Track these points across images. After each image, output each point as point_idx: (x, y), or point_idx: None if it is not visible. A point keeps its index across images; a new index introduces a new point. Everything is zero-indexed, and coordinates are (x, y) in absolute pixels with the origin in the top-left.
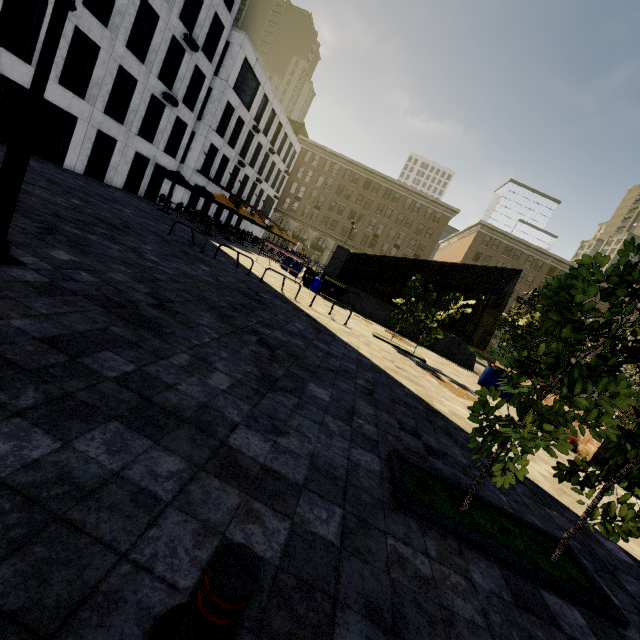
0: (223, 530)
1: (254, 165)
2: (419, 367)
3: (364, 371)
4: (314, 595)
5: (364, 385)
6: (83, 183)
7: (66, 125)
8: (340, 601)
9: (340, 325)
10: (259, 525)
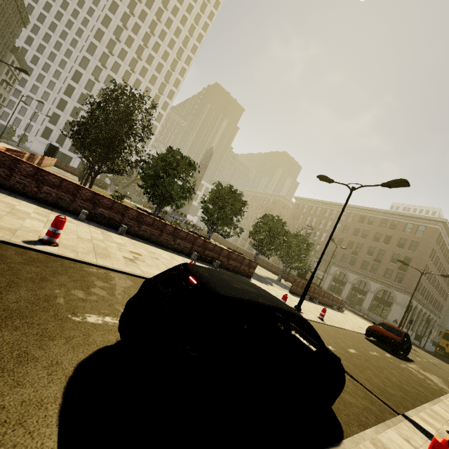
0: None
1: None
2: None
3: None
4: None
5: None
6: None
7: None
8: None
9: None
10: None
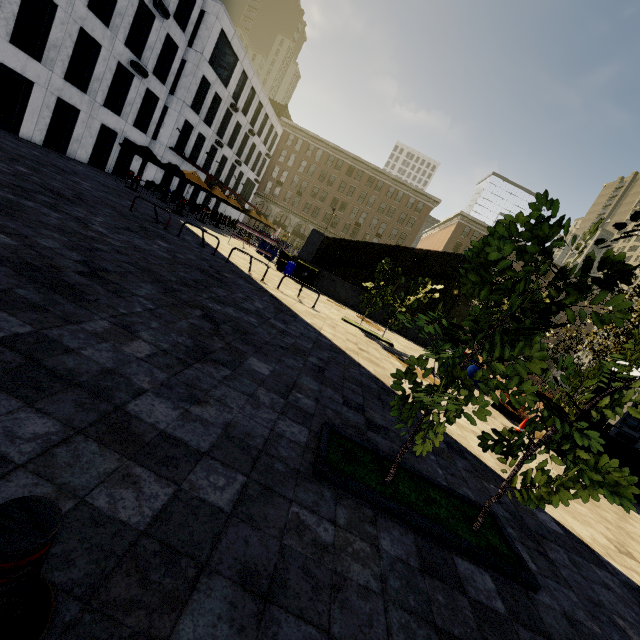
0: (83, 494)
1: (233, 146)
2: (385, 350)
3: (320, 350)
4: (179, 561)
5: (315, 363)
6: (39, 153)
7: (21, 90)
8: (210, 567)
9: (307, 307)
10: (134, 490)
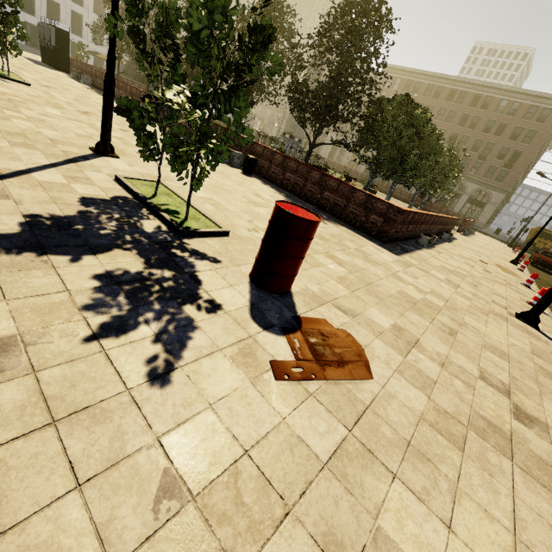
0: None
1: None
2: None
3: None
4: None
5: None
6: None
7: None
8: None
9: None
10: None
